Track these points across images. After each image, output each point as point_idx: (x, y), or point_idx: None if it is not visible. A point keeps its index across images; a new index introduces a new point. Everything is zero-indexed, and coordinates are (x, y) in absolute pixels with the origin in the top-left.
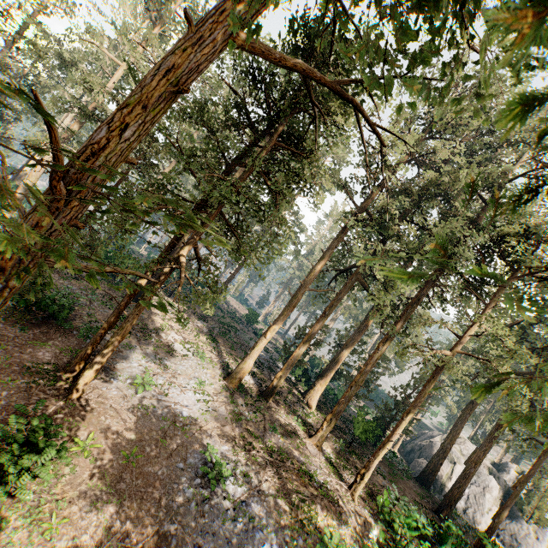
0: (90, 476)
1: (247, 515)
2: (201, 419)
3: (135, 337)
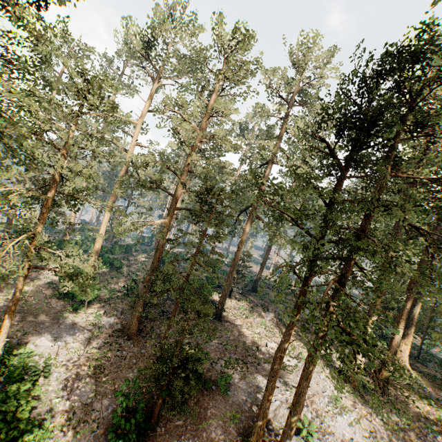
0: None
1: None
2: None
3: (252, 366)
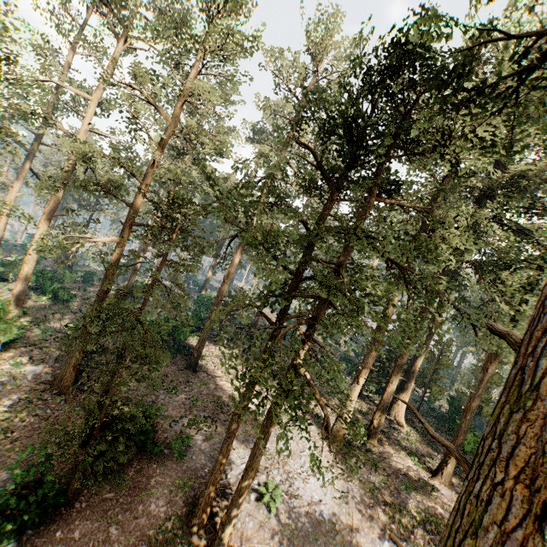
0: None
1: None
2: (343, 514)
3: (222, 425)
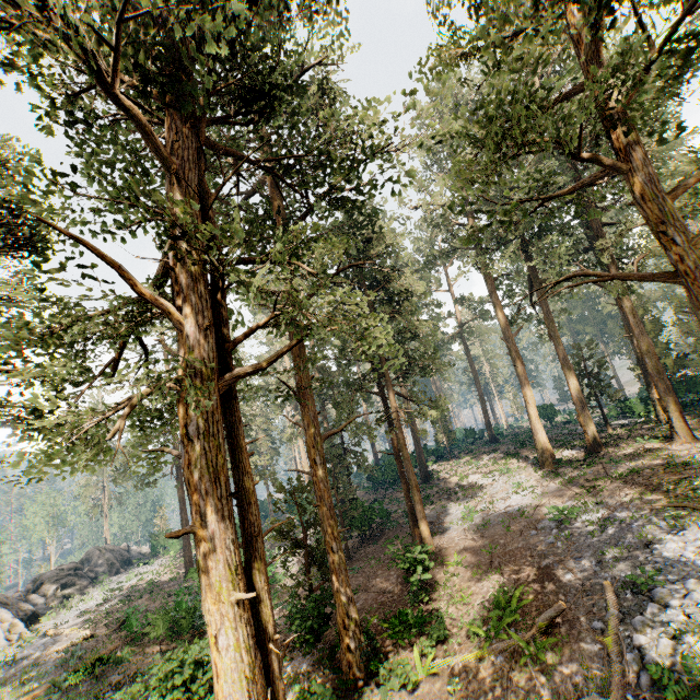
0: (471, 572)
1: (615, 523)
2: (535, 503)
3: (444, 499)
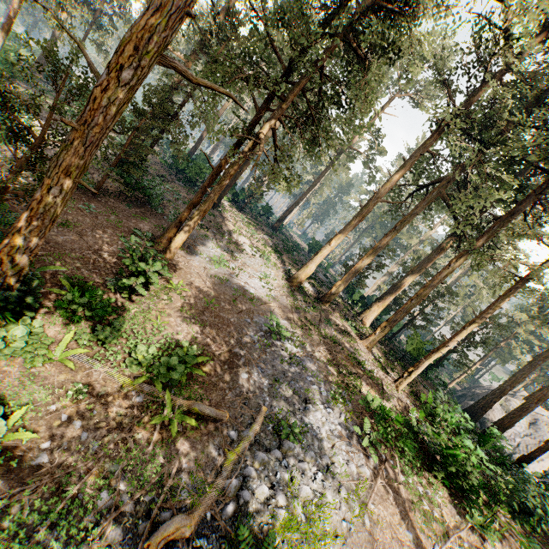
0: (181, 305)
1: (300, 365)
2: (265, 299)
3: (212, 232)
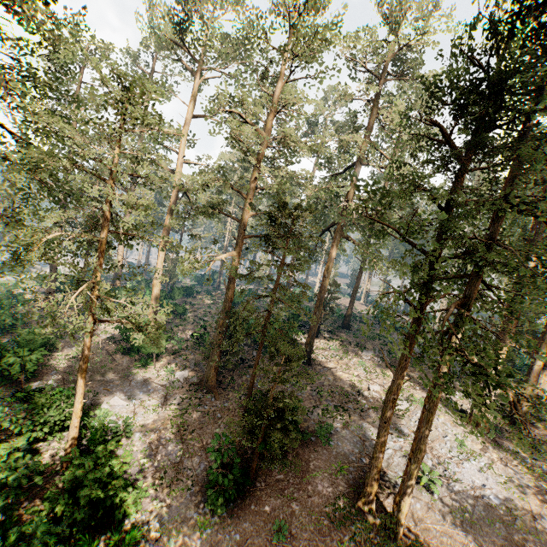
0: None
1: None
2: (515, 499)
3: (354, 413)
